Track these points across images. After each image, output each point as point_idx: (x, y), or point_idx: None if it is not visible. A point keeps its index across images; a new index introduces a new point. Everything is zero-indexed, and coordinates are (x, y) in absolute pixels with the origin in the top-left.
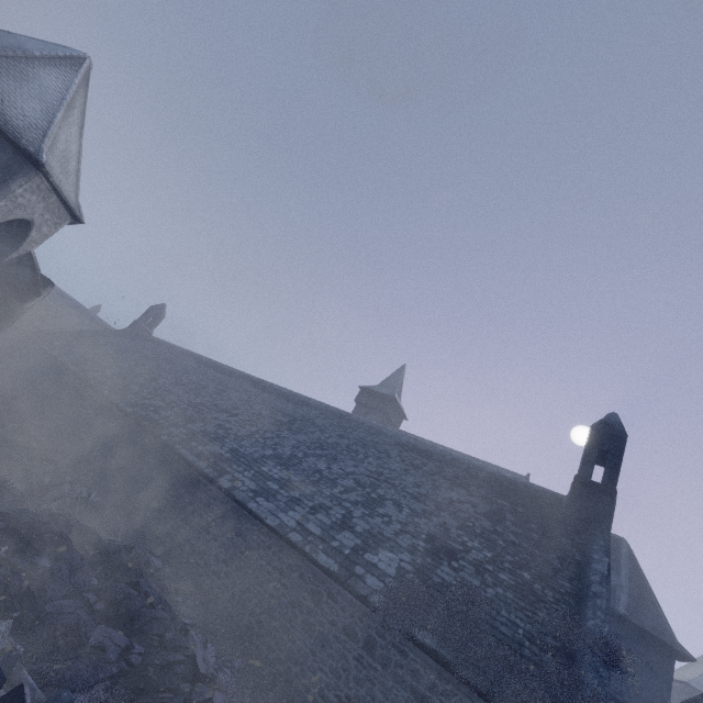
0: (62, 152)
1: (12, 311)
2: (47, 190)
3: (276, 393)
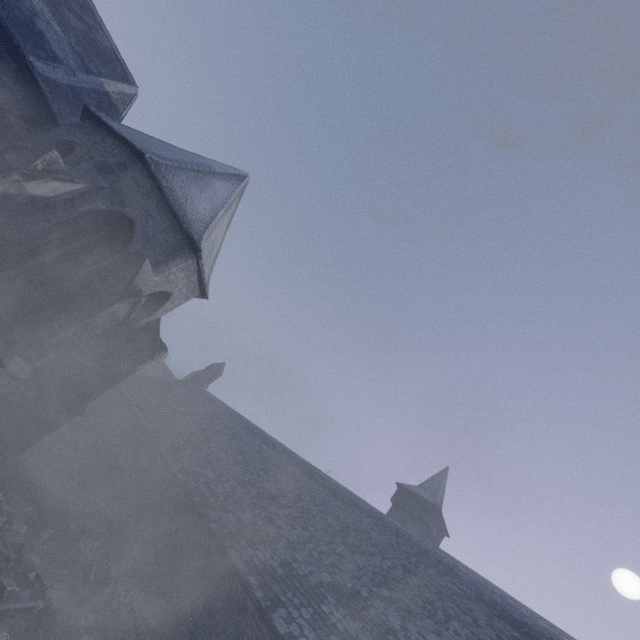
0: (212, 241)
1: (126, 371)
2: (193, 270)
3: (322, 482)
